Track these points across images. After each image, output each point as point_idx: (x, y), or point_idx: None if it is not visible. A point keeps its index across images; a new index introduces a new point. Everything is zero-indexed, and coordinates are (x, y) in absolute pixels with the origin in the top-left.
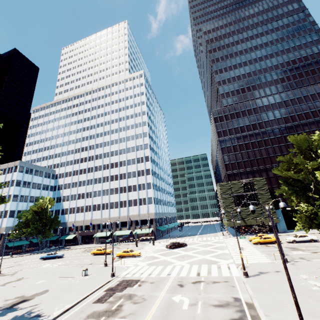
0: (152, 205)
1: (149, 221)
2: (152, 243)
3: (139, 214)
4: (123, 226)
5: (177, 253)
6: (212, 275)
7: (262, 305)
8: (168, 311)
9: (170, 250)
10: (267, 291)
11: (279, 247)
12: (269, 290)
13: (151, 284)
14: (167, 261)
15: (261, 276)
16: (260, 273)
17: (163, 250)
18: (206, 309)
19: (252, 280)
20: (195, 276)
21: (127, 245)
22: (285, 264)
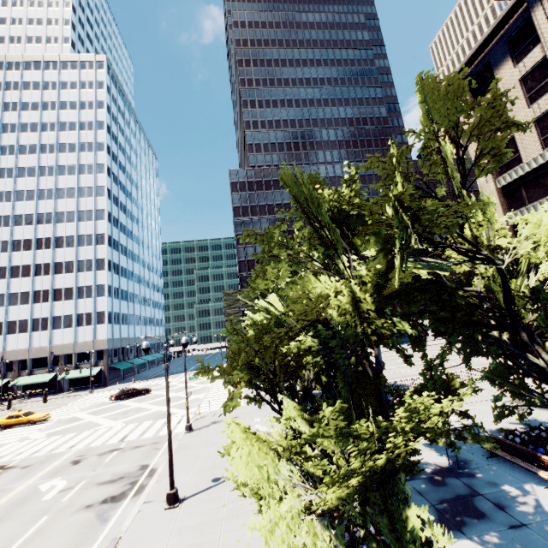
0: (104, 326)
1: (96, 355)
2: (94, 393)
3: (76, 342)
4: (38, 366)
5: (123, 407)
6: (144, 436)
7: (167, 468)
8: (12, 509)
9: (116, 403)
10: (193, 448)
11: (167, 396)
12: (197, 446)
13: (22, 469)
14: (92, 423)
15: (208, 428)
16: (213, 423)
17: (103, 404)
18: (83, 491)
19: (190, 436)
20: (115, 442)
21: (41, 401)
22: (169, 416)
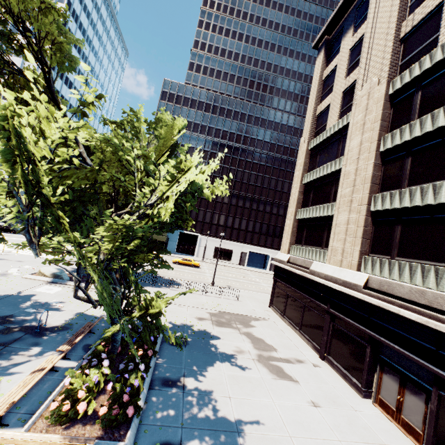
0: None
1: None
2: None
3: None
4: None
5: None
6: None
7: None
8: None
9: None
10: None
11: None
12: None
13: None
14: None
15: None
16: None
17: None
18: None
19: None
20: None
21: None
22: None
